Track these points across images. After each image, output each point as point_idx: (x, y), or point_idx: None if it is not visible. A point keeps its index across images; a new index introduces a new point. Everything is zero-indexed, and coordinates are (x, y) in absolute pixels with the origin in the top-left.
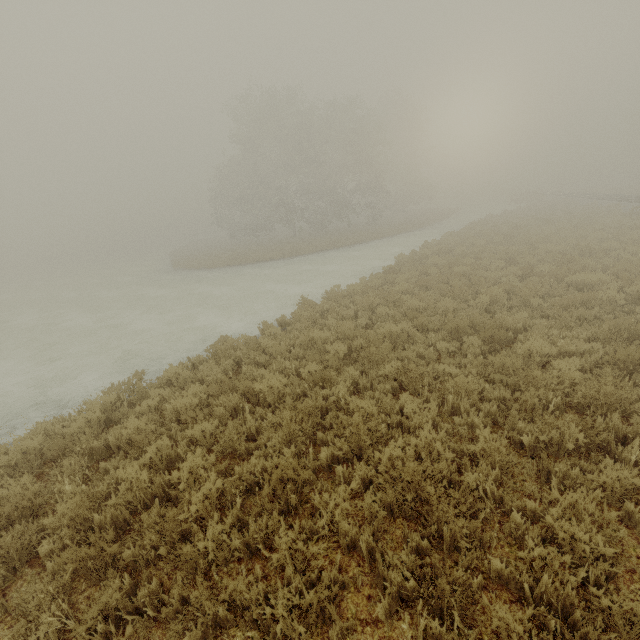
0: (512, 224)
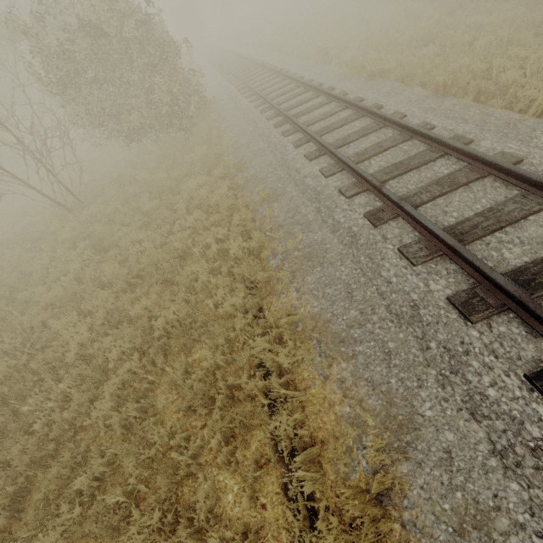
0: None
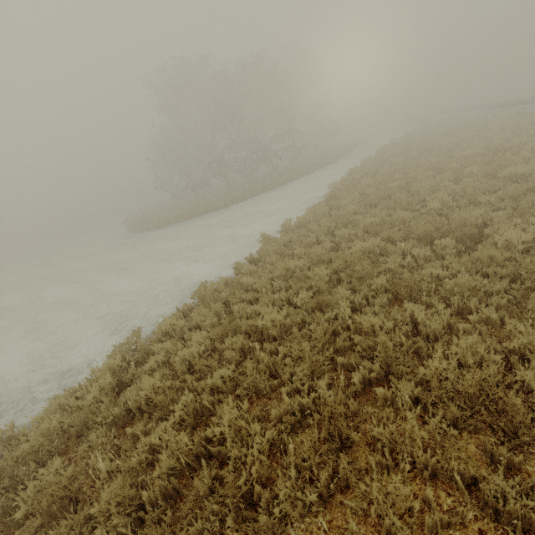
0: (419, 141)
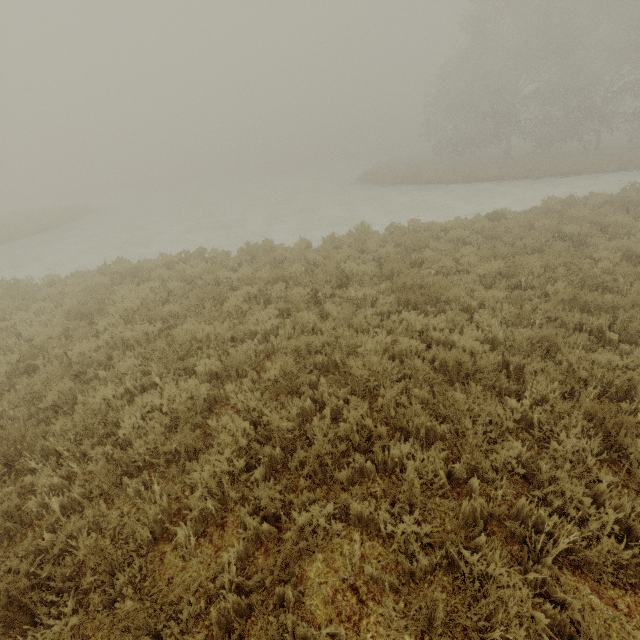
0: None
